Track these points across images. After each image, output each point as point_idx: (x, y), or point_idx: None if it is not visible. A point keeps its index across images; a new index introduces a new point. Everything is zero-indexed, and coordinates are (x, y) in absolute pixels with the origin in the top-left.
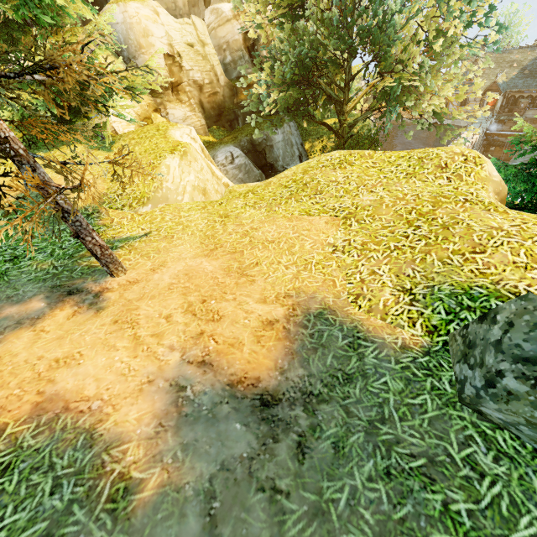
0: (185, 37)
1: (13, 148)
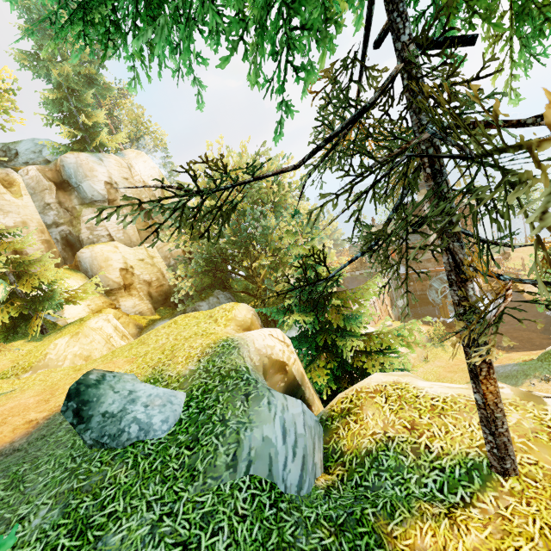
0: (138, 256)
1: None
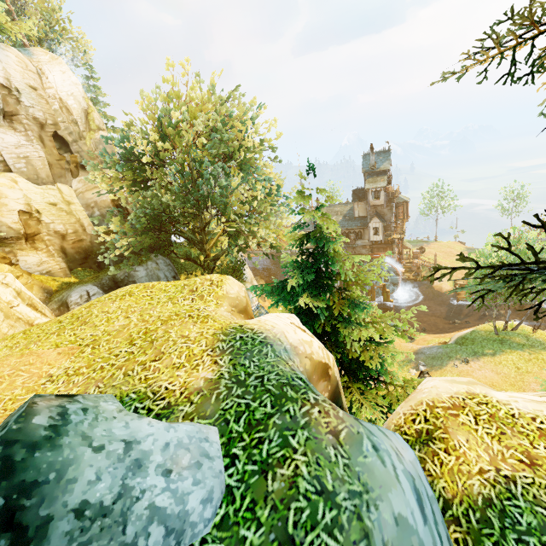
0: (48, 198)
1: None
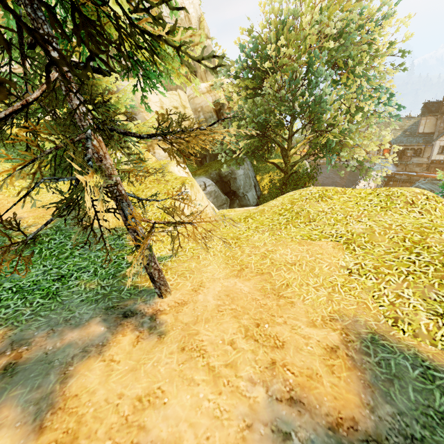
0: (173, 102)
1: (118, 189)
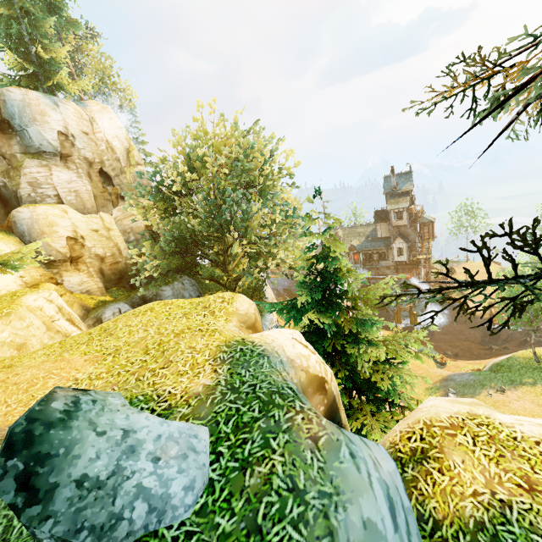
0: (91, 225)
1: None
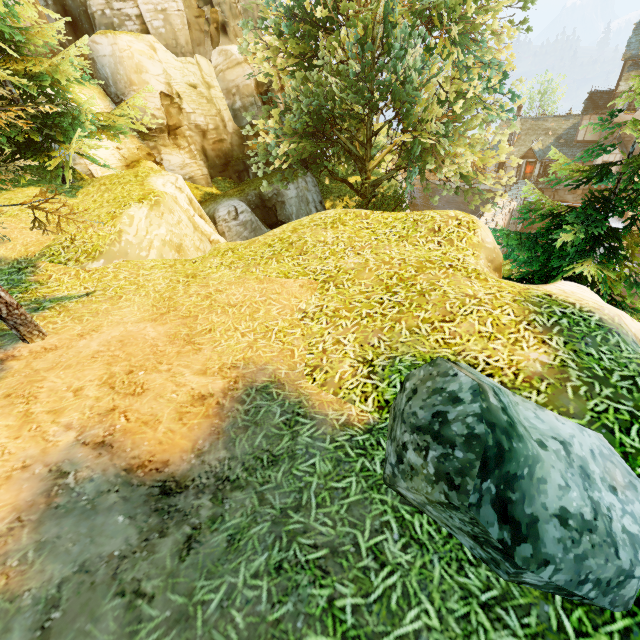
0: (187, 77)
1: None
